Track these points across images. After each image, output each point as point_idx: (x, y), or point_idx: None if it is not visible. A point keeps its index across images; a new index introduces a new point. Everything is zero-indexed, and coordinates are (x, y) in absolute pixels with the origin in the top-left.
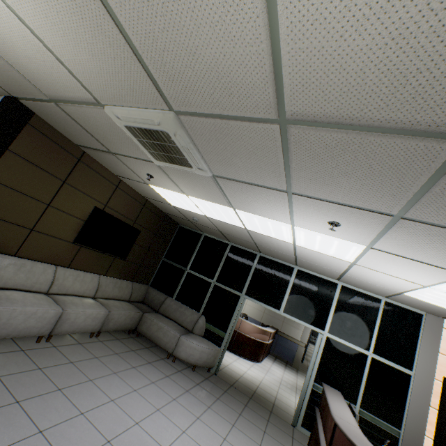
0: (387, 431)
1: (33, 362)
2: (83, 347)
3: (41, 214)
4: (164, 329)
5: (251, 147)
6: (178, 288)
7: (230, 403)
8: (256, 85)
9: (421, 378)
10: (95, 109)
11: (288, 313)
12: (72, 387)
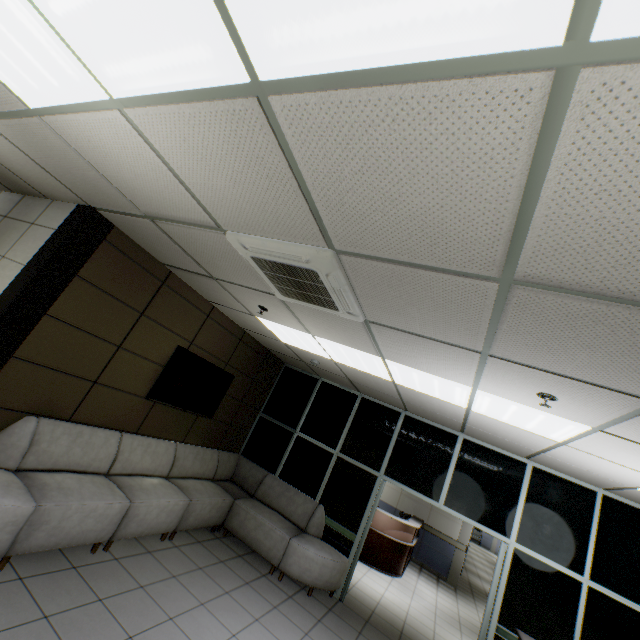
0: None
1: (90, 587)
2: (154, 558)
3: (109, 359)
4: (266, 526)
5: (442, 300)
6: (283, 459)
7: None
8: (478, 240)
9: None
10: (210, 232)
11: (451, 507)
12: (146, 632)
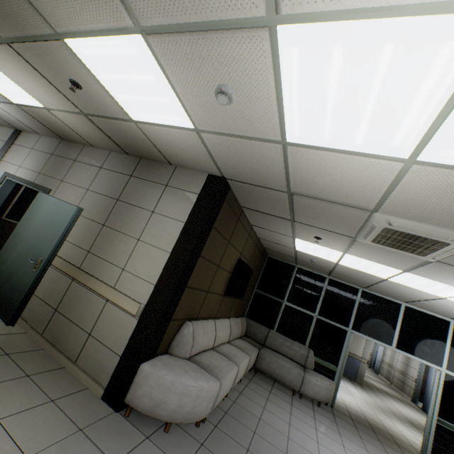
0: None
1: (244, 425)
2: (246, 397)
3: (213, 275)
4: (286, 366)
5: None
6: (278, 320)
7: (371, 441)
8: None
9: None
10: (353, 210)
11: (400, 349)
12: (288, 449)
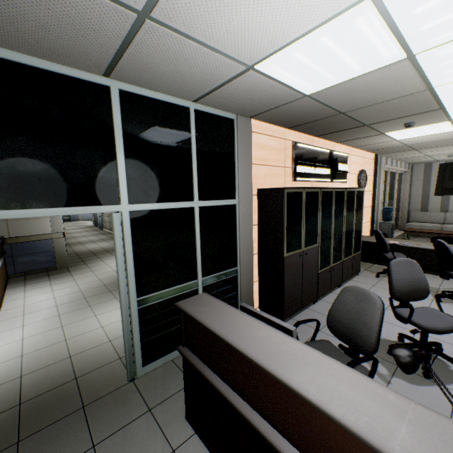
0: (229, 277)
1: None
2: None
3: None
4: None
5: None
6: None
7: None
8: None
9: (245, 202)
10: None
11: (9, 207)
12: None
